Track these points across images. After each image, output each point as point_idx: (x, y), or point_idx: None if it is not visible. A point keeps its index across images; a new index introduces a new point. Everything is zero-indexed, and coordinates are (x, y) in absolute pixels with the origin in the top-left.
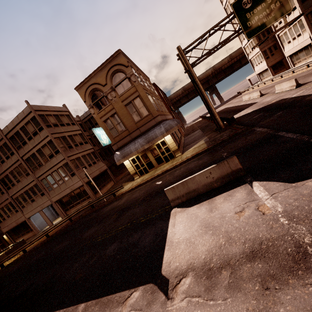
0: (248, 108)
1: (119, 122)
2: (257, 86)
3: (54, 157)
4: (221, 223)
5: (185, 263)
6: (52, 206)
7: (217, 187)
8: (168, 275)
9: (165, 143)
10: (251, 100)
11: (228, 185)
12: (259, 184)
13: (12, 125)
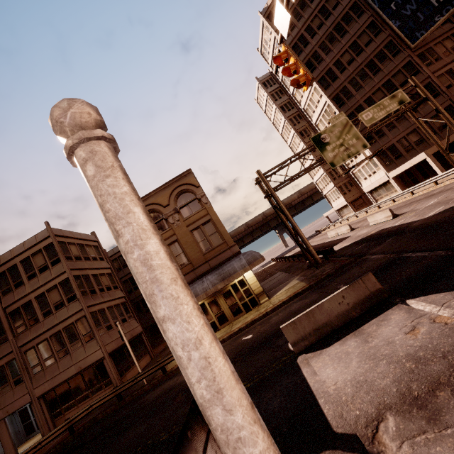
0: (341, 242)
1: (180, 252)
2: (338, 223)
3: (64, 307)
4: (393, 348)
5: (370, 405)
6: (22, 413)
7: (356, 316)
8: (350, 429)
9: (245, 283)
10: (340, 236)
11: (372, 312)
12: (416, 300)
13: (11, 255)
